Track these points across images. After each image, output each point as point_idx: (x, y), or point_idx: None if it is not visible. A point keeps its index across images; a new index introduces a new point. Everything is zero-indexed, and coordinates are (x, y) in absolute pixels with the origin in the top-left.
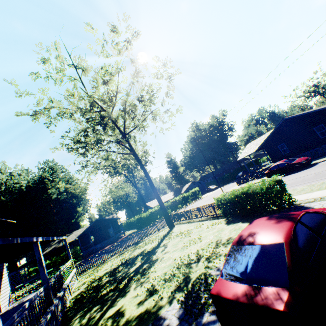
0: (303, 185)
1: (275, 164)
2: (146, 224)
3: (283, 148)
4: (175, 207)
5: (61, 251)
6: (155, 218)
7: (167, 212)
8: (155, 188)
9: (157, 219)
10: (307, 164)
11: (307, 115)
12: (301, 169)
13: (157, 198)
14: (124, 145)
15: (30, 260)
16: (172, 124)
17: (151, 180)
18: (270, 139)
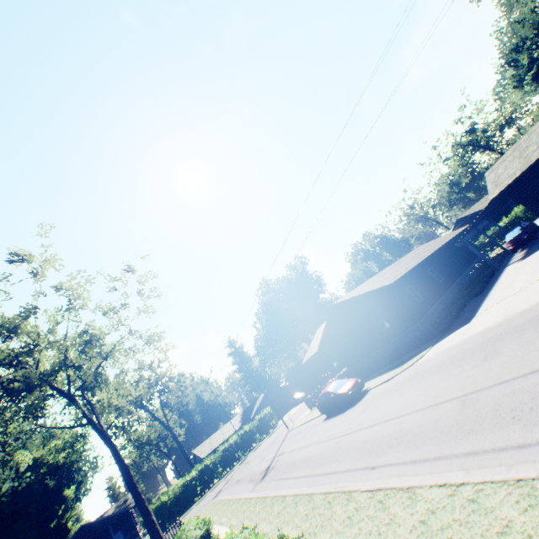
0: (301, 482)
1: (323, 393)
2: (175, 515)
3: (349, 345)
4: (231, 459)
5: None
6: (192, 496)
7: (156, 529)
8: (132, 481)
9: (196, 495)
10: (355, 395)
11: (357, 299)
12: (351, 403)
13: (137, 502)
14: (87, 399)
15: None
16: (161, 349)
17: (126, 465)
18: (330, 331)
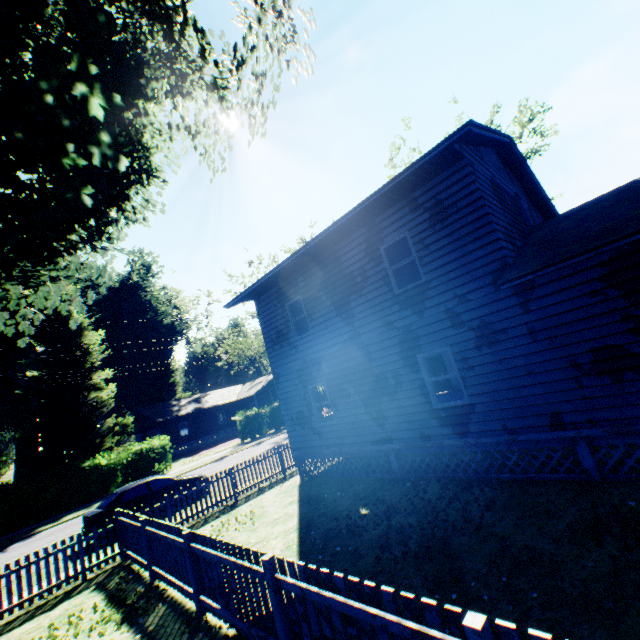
0: None
1: None
2: None
3: None
4: None
5: (207, 418)
6: None
7: None
8: None
9: None
10: None
11: None
12: None
13: None
14: None
15: (162, 419)
16: None
17: None
18: None
